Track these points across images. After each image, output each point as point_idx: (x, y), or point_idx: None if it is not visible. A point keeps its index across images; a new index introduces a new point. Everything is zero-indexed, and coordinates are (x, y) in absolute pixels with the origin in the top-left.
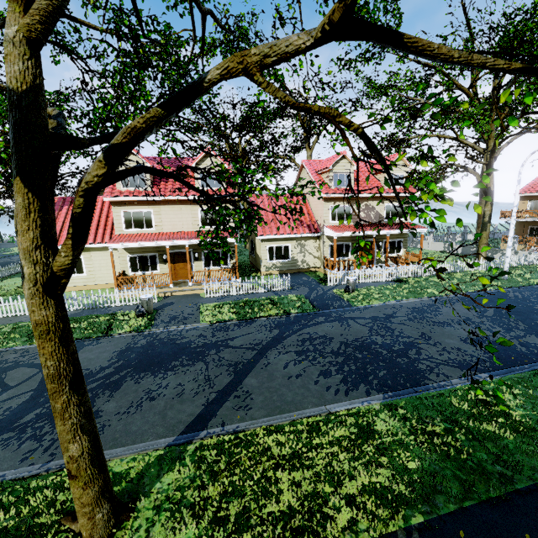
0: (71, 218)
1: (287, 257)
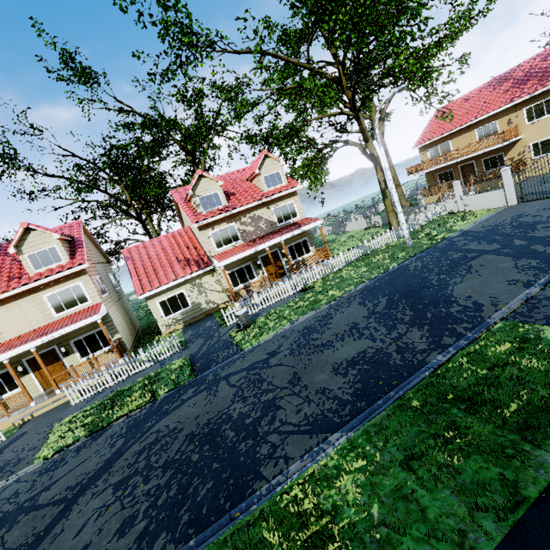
0: None
1: (187, 305)
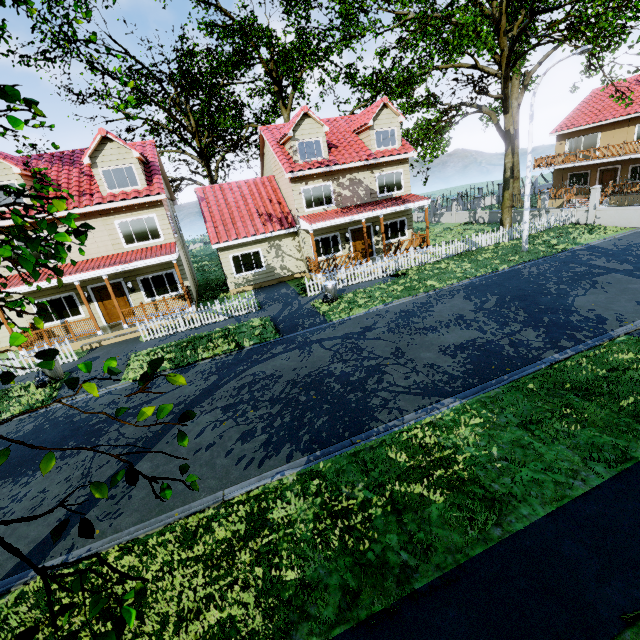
0: None
1: (261, 266)
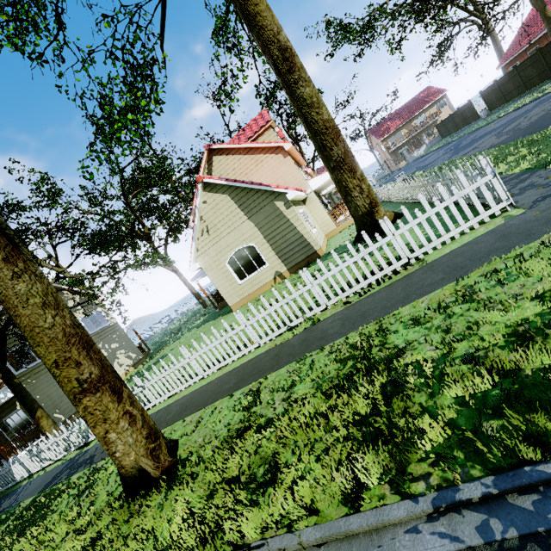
0: None
1: None
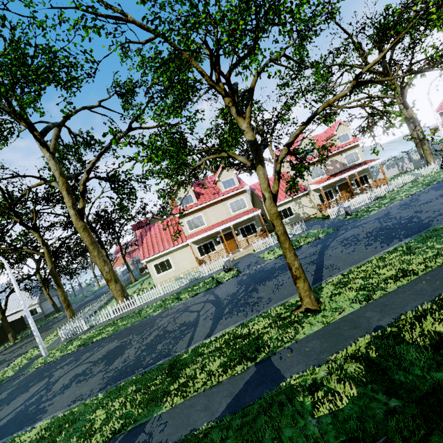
0: (276, 173)
1: (292, 214)
